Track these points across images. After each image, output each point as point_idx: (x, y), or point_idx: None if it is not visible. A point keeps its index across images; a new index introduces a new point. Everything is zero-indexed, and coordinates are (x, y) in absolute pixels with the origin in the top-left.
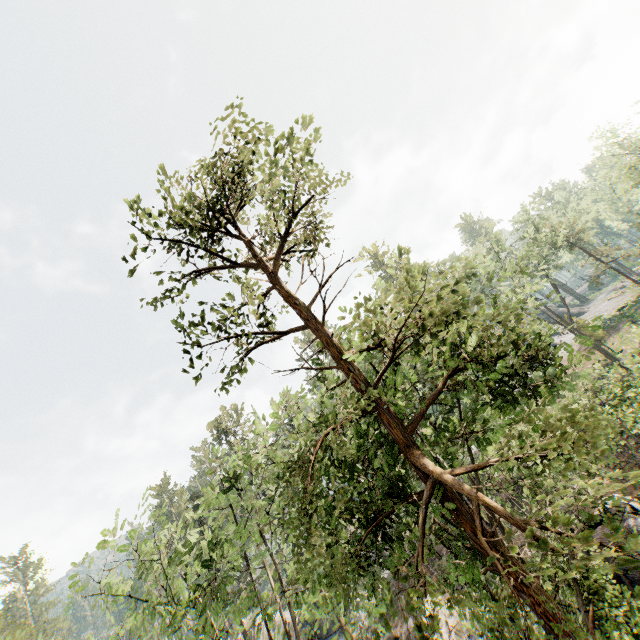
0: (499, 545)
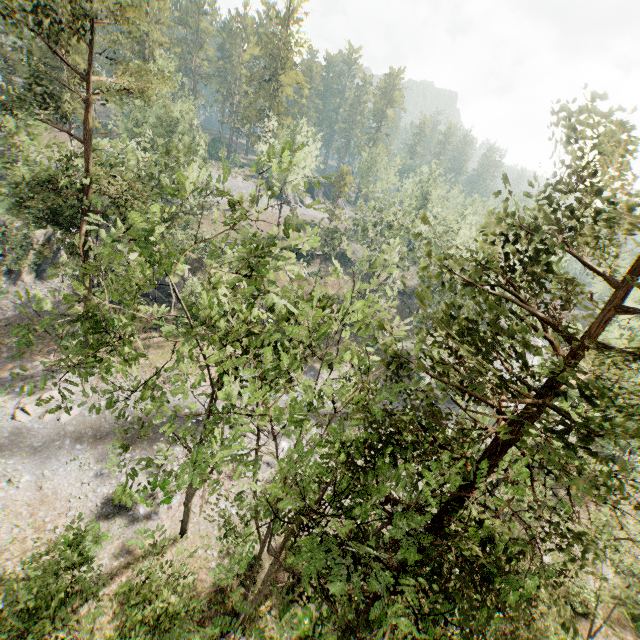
0: (87, 253)
